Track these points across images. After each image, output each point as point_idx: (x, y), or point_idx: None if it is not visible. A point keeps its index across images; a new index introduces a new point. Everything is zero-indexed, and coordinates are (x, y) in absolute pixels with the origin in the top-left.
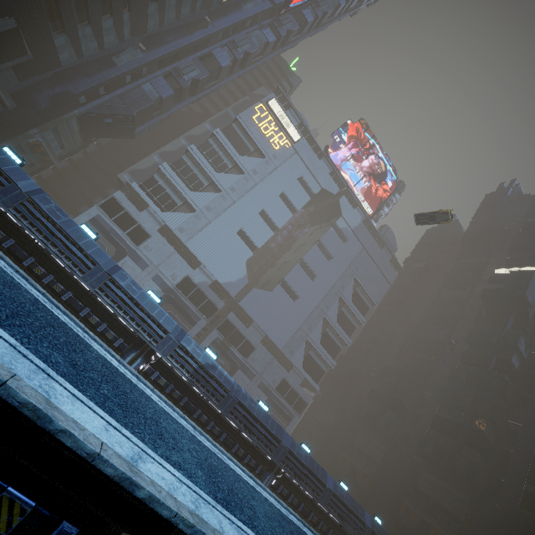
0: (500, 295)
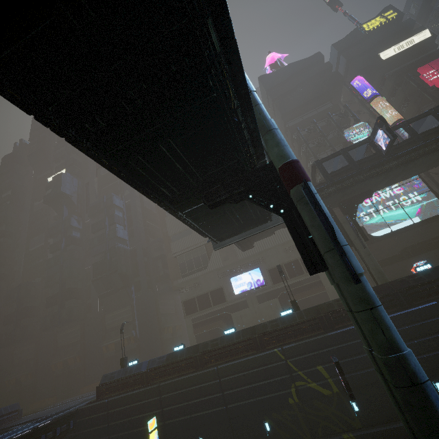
0: (52, 197)
